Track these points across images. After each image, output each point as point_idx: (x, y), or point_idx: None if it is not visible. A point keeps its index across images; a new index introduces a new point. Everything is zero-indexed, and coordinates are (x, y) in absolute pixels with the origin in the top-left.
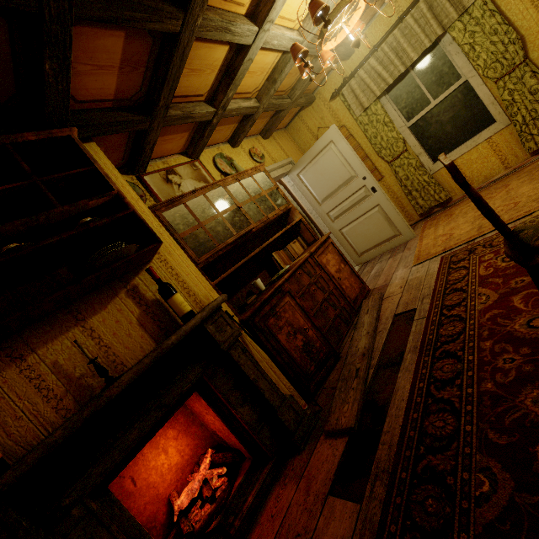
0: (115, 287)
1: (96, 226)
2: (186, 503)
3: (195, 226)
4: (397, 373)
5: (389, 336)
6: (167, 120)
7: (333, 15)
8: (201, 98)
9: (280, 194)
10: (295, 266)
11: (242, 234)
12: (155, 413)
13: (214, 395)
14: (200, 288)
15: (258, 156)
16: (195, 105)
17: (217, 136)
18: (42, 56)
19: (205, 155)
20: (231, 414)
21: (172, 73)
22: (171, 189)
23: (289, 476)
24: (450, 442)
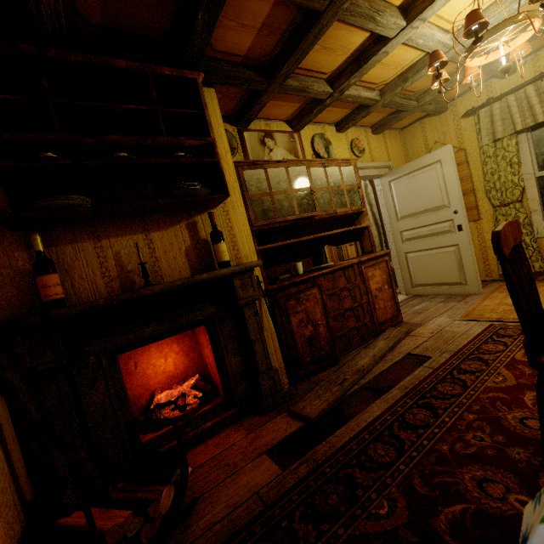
0: (180, 216)
1: (185, 162)
2: (163, 400)
3: (265, 193)
4: (376, 399)
5: (391, 368)
6: (283, 87)
7: (491, 32)
8: (323, 76)
9: (359, 195)
10: (337, 266)
11: (304, 217)
12: (169, 324)
13: (217, 335)
14: (245, 247)
15: (358, 148)
16: (315, 81)
17: (326, 116)
18: (199, 8)
19: (307, 130)
20: (223, 357)
21: (302, 47)
22: (262, 151)
23: (244, 426)
24: (379, 468)
